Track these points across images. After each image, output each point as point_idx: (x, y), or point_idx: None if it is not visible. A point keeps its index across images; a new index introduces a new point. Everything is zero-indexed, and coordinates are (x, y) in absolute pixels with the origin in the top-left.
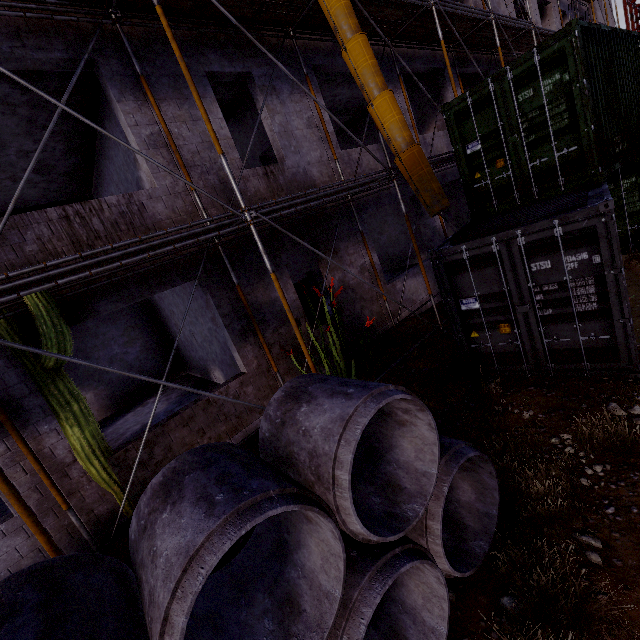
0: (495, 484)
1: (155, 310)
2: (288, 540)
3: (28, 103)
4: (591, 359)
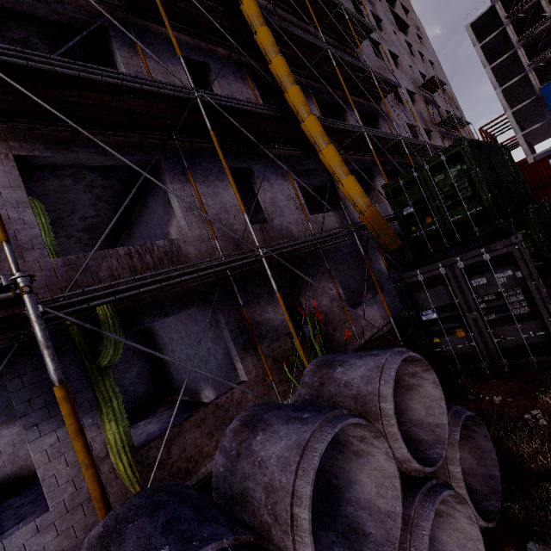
0: (491, 446)
1: (153, 339)
2: (337, 484)
3: (103, 185)
4: (535, 353)
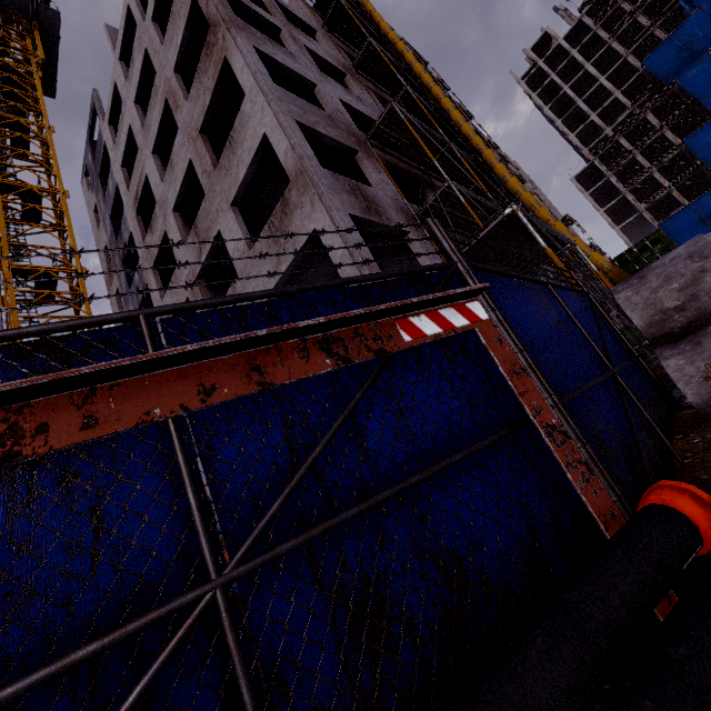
0: None
1: None
2: None
3: None
4: None
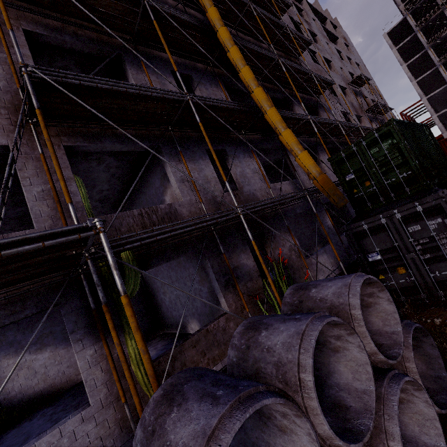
0: (437, 353)
1: (147, 285)
2: (319, 375)
3: (117, 166)
4: None
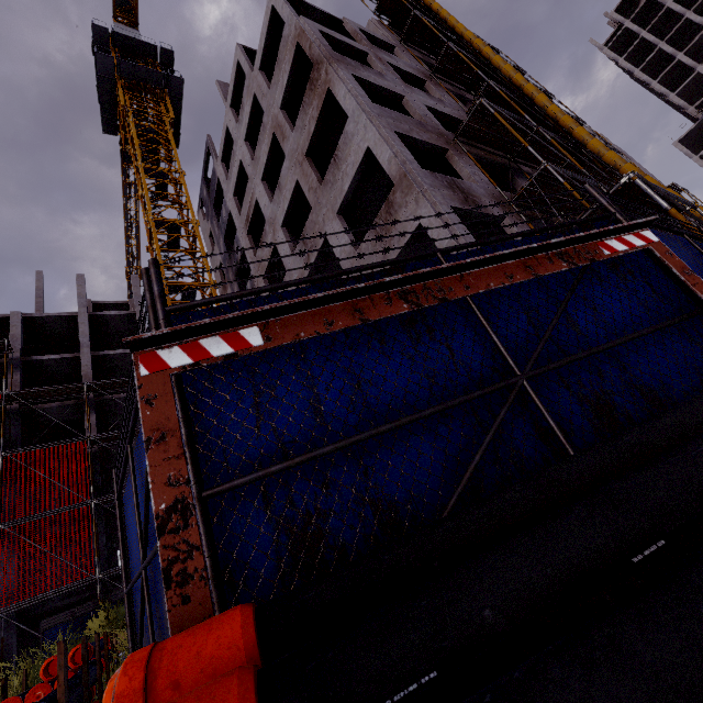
0: None
1: None
2: None
3: None
4: None
